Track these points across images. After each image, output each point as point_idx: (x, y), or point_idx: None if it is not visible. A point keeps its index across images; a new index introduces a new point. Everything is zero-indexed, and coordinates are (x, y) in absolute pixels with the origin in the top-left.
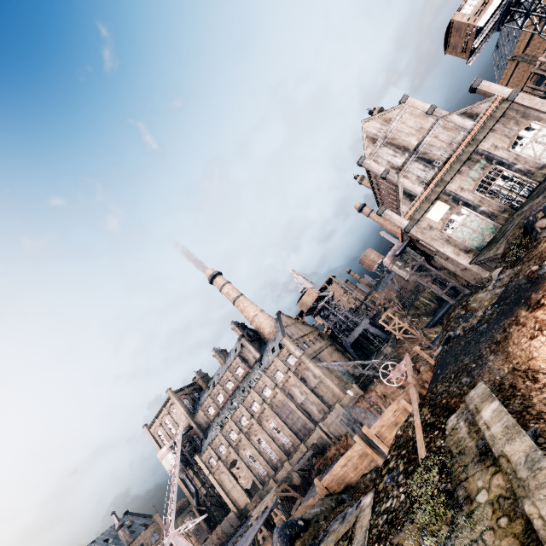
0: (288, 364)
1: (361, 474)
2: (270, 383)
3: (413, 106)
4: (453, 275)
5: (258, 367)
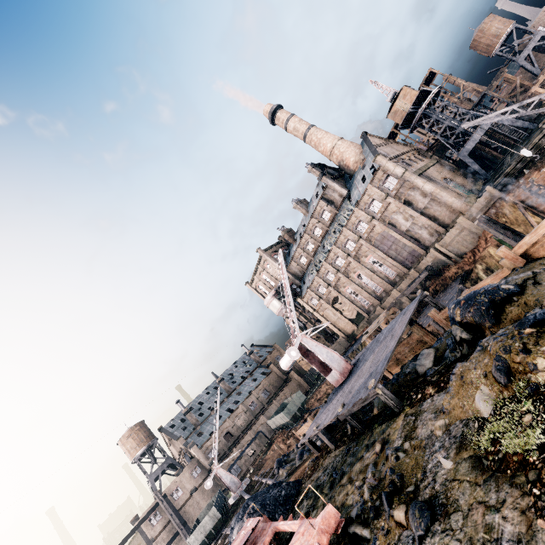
0: (386, 189)
1: None
2: (364, 217)
3: None
4: None
5: (347, 202)
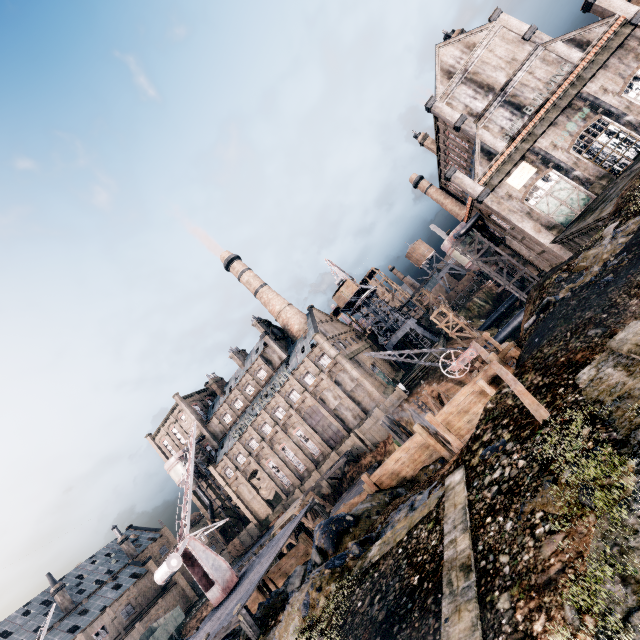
0: (321, 365)
1: (419, 468)
2: (298, 386)
3: (506, 26)
4: (523, 263)
5: (284, 368)
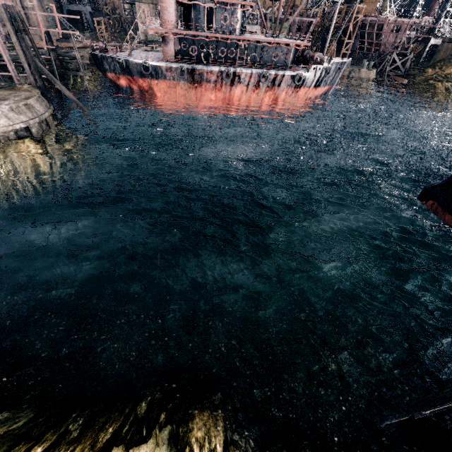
0: None
1: None
2: None
3: None
4: None
5: None
